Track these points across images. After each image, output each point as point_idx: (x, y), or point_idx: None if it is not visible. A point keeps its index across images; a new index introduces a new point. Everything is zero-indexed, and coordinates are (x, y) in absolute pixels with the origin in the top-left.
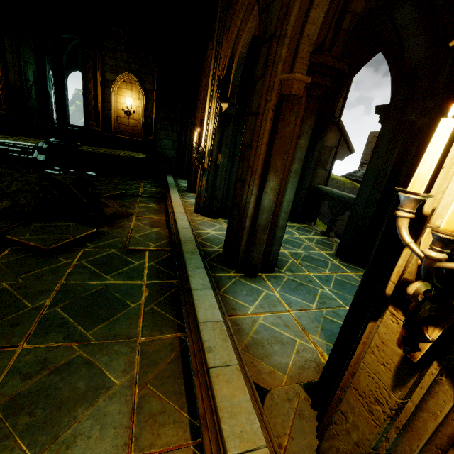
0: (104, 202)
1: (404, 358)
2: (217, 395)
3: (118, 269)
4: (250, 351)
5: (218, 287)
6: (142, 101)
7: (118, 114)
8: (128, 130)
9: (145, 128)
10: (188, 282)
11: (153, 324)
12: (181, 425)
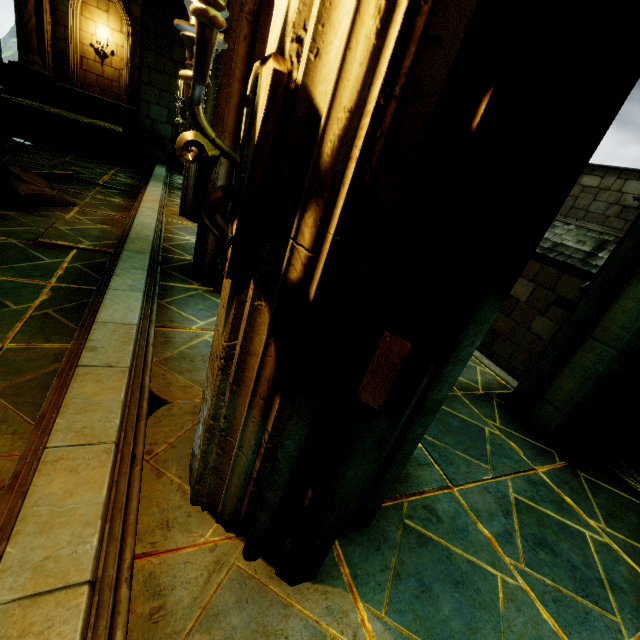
0: (16, 173)
1: (231, 286)
2: (71, 392)
3: (9, 263)
4: (168, 364)
5: (162, 297)
6: (128, 36)
7: (83, 52)
8: (102, 84)
9: (131, 87)
10: (109, 282)
11: (39, 331)
12: (25, 436)
